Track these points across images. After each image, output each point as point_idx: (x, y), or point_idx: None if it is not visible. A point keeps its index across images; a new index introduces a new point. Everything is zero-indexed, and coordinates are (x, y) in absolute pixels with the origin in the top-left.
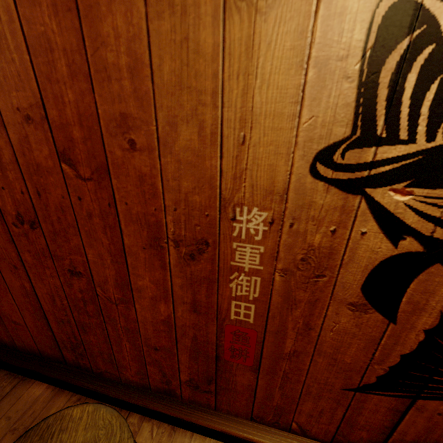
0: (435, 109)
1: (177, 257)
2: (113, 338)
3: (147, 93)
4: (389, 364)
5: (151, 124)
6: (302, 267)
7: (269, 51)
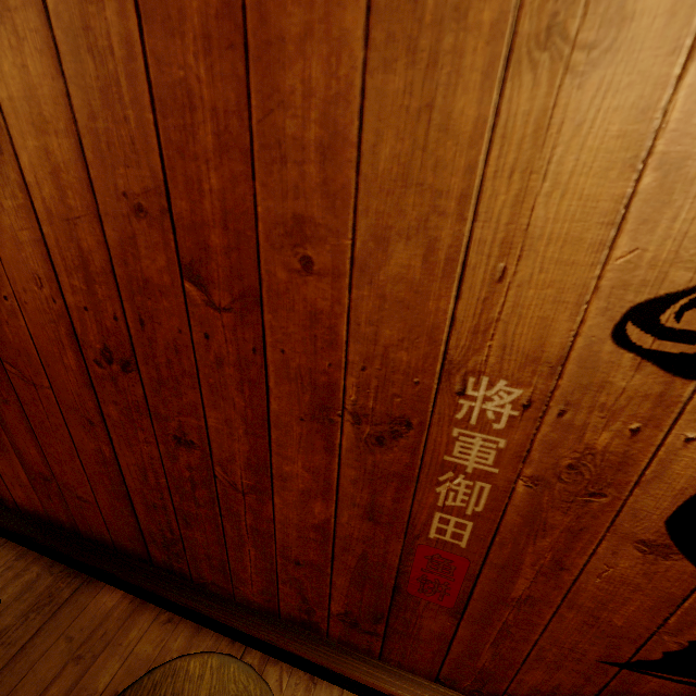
0: None
1: (354, 439)
2: (231, 539)
3: (345, 188)
4: (690, 637)
5: (345, 236)
6: (567, 478)
7: (577, 137)
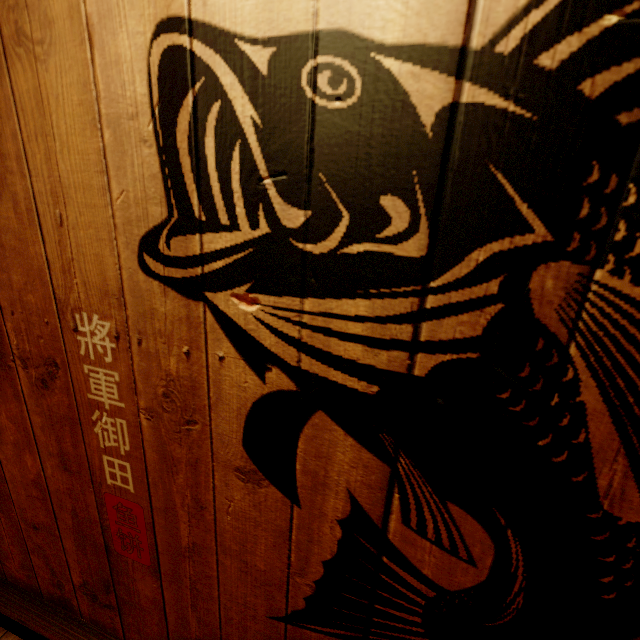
0: (246, 185)
1: (29, 384)
2: None
3: None
4: (313, 577)
5: None
6: (167, 407)
7: (60, 107)
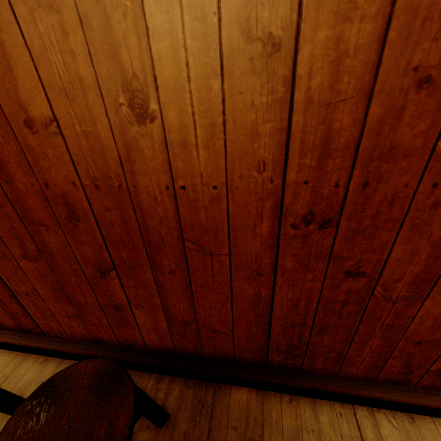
0: None
1: None
2: (359, 336)
3: None
4: None
5: None
6: None
7: None
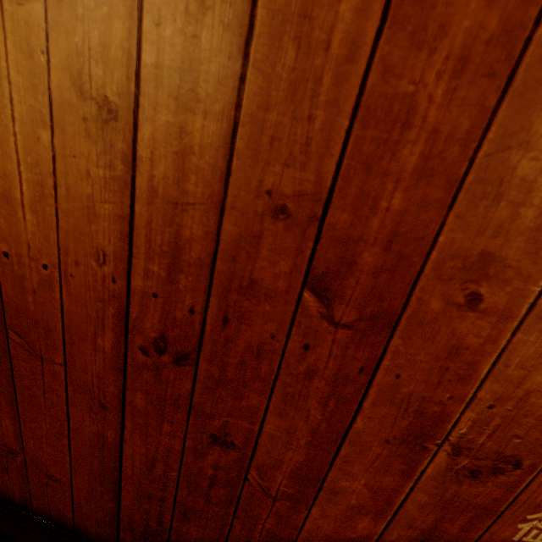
0: None
1: (444, 468)
2: (235, 538)
3: None
4: None
5: (535, 282)
6: None
7: None
